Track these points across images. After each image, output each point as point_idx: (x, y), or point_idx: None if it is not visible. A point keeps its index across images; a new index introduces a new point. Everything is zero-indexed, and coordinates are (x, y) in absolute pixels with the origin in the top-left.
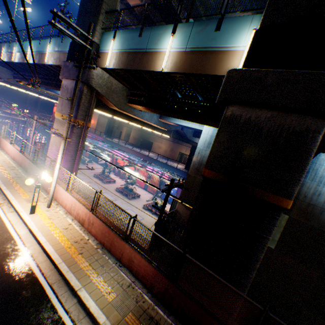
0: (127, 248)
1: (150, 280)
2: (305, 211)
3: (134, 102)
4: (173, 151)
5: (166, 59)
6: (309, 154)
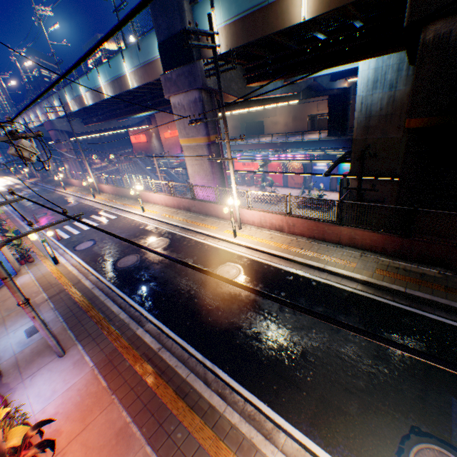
0: (343, 230)
1: (379, 246)
2: None
3: (255, 80)
4: (297, 120)
5: (305, 0)
6: None
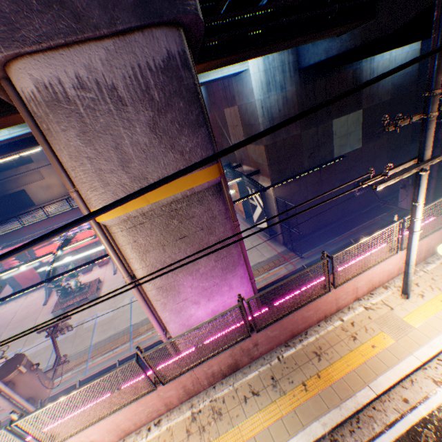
0: None
1: None
2: (369, 95)
3: None
4: None
5: None
6: None
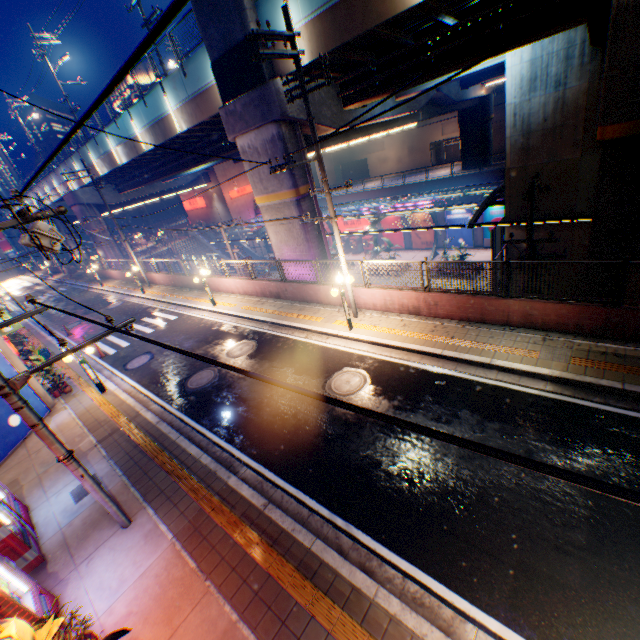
0: (513, 305)
1: (570, 323)
2: None
3: (355, 99)
4: (415, 151)
5: None
6: None
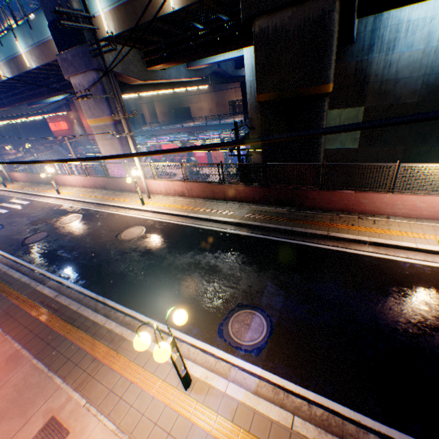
0: (226, 188)
1: (251, 197)
2: (379, 93)
3: (154, 64)
4: (220, 105)
5: None
6: (330, 36)
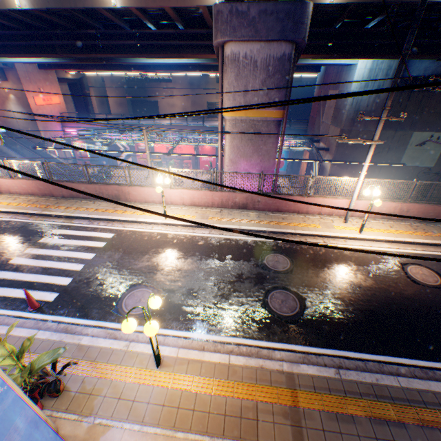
0: None
1: None
2: None
3: (306, 51)
4: (197, 105)
5: None
6: None
